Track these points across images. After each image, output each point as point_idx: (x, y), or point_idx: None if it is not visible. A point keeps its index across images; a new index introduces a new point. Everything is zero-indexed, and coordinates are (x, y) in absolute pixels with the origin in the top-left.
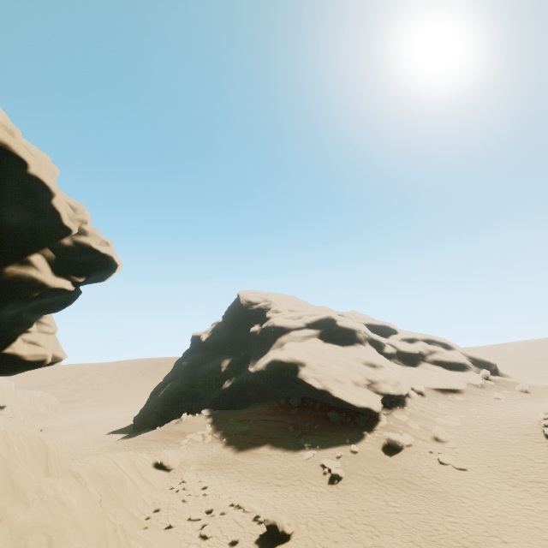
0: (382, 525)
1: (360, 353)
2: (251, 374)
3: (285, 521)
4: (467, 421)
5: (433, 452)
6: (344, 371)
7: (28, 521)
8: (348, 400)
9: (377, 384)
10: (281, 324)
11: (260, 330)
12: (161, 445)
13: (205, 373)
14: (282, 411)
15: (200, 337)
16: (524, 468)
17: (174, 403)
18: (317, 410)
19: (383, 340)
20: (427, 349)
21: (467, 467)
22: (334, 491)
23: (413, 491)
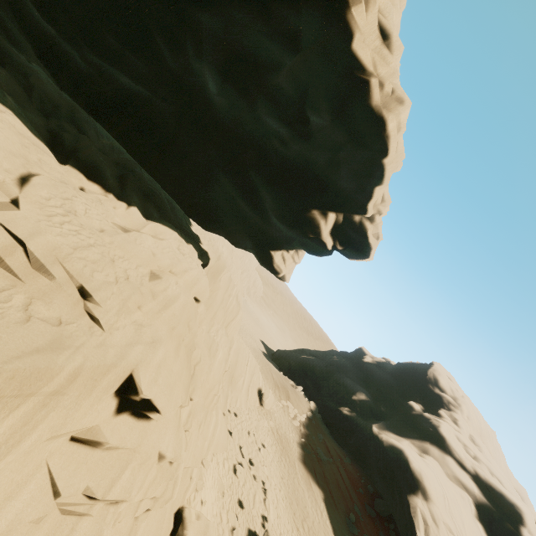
0: None
1: None
2: (370, 431)
3: None
4: None
5: None
6: None
7: (203, 339)
8: None
9: None
10: (446, 435)
11: (419, 413)
12: (272, 384)
13: (340, 382)
14: (361, 494)
15: (364, 355)
16: None
17: (303, 372)
18: None
19: None
20: None
21: None
22: None
23: None
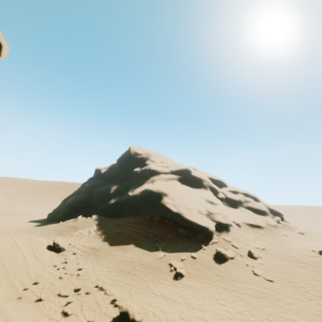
0: (215, 321)
1: (204, 193)
2: (129, 197)
3: (136, 310)
4: (268, 247)
5: (249, 265)
6: (193, 203)
7: None
8: (194, 222)
9: (213, 214)
10: (154, 168)
11: (140, 170)
12: (58, 234)
13: (99, 192)
14: (147, 223)
15: (101, 170)
16: (315, 286)
17: (75, 208)
18: (170, 226)
19: (218, 189)
20: (244, 199)
21: (273, 280)
22: (177, 285)
23: (237, 294)
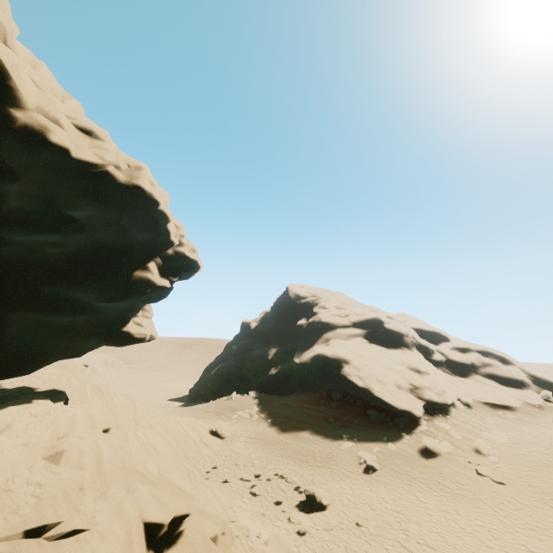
0: (410, 514)
1: (405, 357)
2: (296, 365)
3: (322, 494)
4: (515, 439)
5: (472, 462)
6: (387, 373)
7: None
8: (389, 401)
9: (420, 389)
10: (327, 320)
11: (307, 324)
12: (214, 416)
13: (253, 359)
14: (324, 402)
15: (250, 325)
16: None
17: (224, 382)
18: (357, 406)
19: (432, 346)
20: (481, 361)
21: (505, 482)
22: (368, 479)
23: (446, 493)
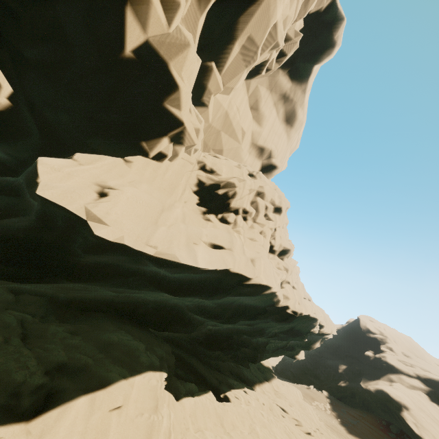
0: None
1: None
2: (361, 388)
3: None
4: None
5: None
6: None
7: None
8: None
9: None
10: (393, 363)
11: (373, 357)
12: None
13: (326, 365)
14: (382, 429)
15: None
16: None
17: (302, 372)
18: None
19: None
20: None
21: None
22: None
23: None
